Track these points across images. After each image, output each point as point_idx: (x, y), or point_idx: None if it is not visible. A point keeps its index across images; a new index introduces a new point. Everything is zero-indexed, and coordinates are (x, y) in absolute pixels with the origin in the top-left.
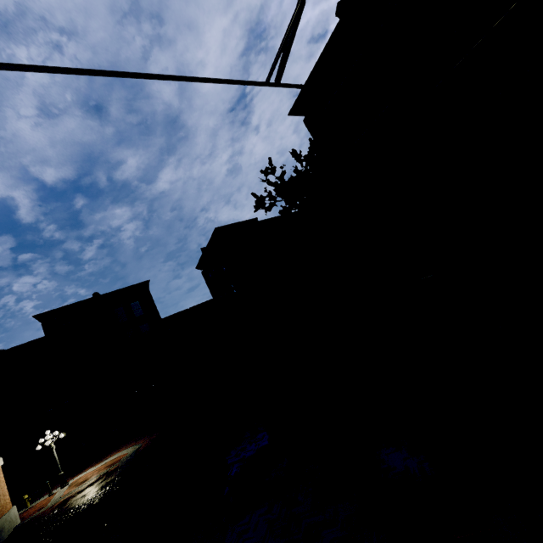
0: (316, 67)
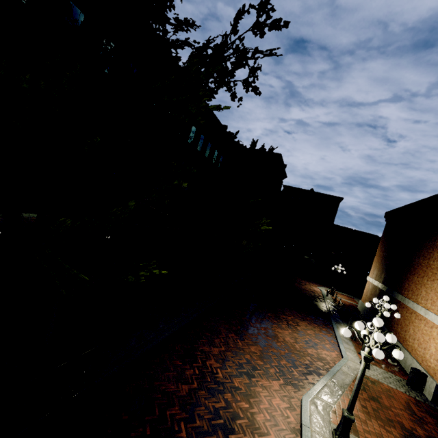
0: None
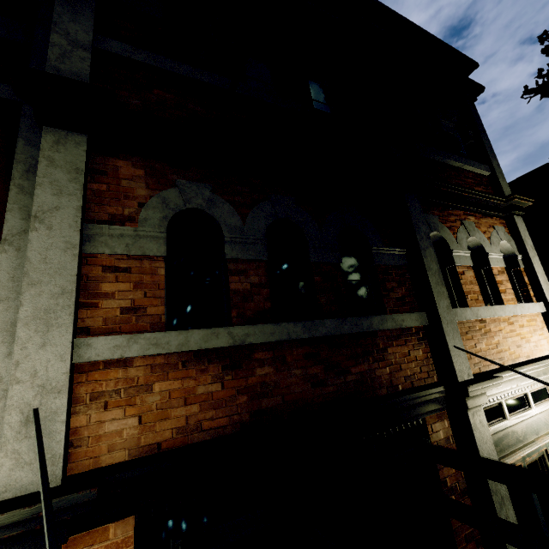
0: (514, 180)
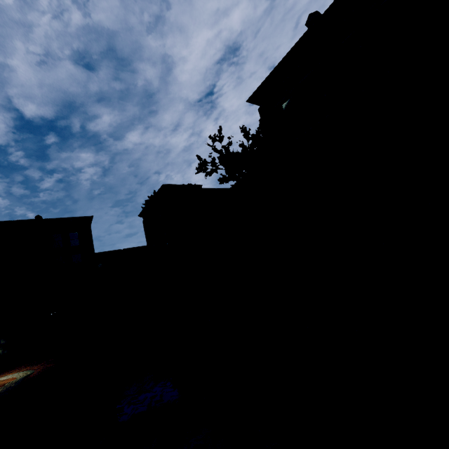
0: (279, 65)
